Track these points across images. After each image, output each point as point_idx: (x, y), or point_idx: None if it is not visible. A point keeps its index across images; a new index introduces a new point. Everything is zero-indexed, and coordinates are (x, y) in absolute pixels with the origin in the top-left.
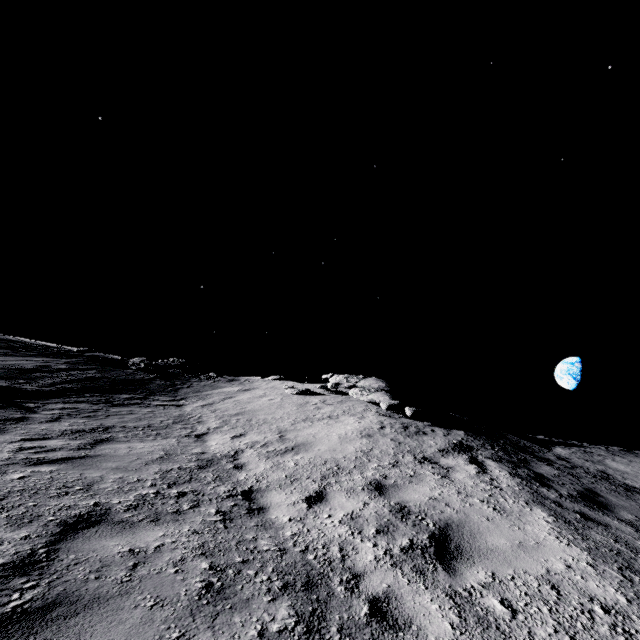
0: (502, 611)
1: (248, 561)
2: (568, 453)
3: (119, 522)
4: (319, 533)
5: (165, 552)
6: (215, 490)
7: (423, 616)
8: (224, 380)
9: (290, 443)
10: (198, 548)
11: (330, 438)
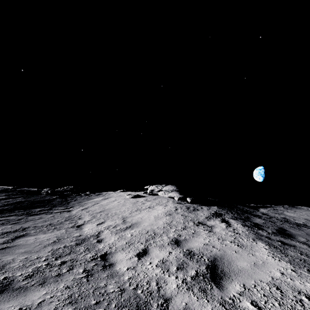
0: (253, 309)
1: (99, 302)
2: (266, 211)
3: (17, 289)
4: (144, 275)
5: (44, 306)
6: (84, 257)
7: None
8: (94, 195)
9: (128, 224)
10: (67, 299)
11: (150, 218)
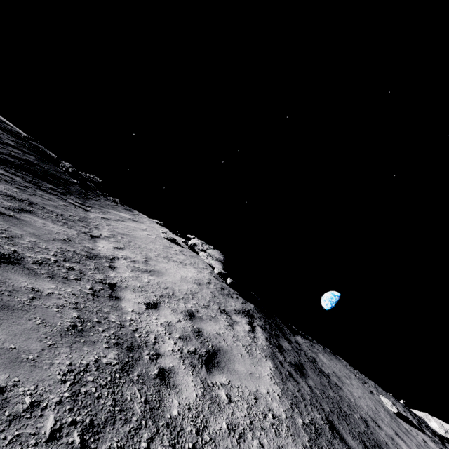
0: (225, 399)
1: (101, 323)
2: (302, 342)
3: (28, 269)
4: (147, 325)
5: (53, 298)
6: (93, 275)
7: (184, 386)
8: (123, 207)
9: (150, 267)
10: (74, 304)
11: (176, 275)
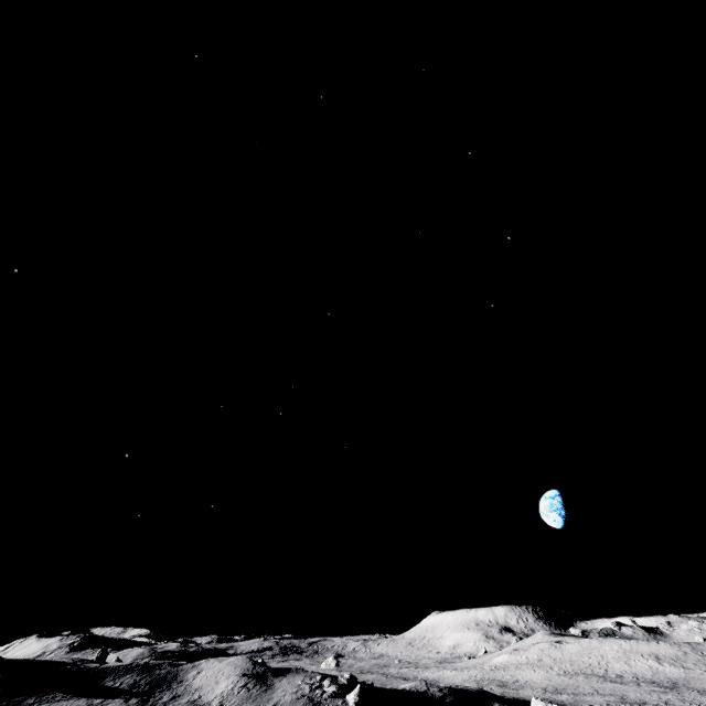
0: (223, 705)
1: None
2: (278, 678)
3: None
4: (211, 704)
5: None
6: (199, 703)
7: None
8: (191, 667)
9: (210, 692)
10: None
11: (219, 689)
